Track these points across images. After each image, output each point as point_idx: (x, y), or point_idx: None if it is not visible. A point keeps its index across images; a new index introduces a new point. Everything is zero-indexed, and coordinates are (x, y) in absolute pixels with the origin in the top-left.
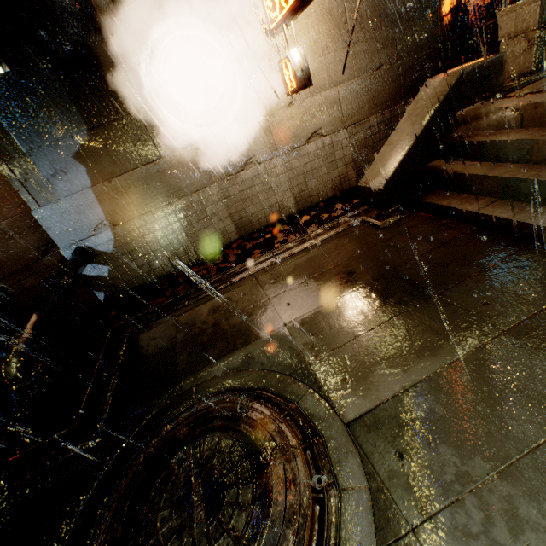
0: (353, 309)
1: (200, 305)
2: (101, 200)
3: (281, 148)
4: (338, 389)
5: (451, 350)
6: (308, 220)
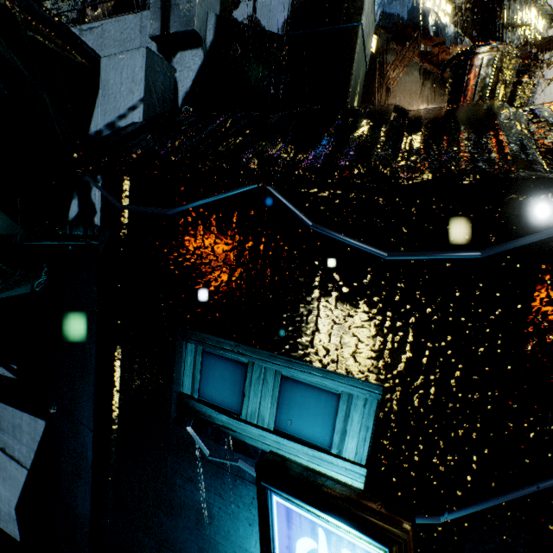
0: None
1: None
2: None
3: None
4: None
5: None
6: None
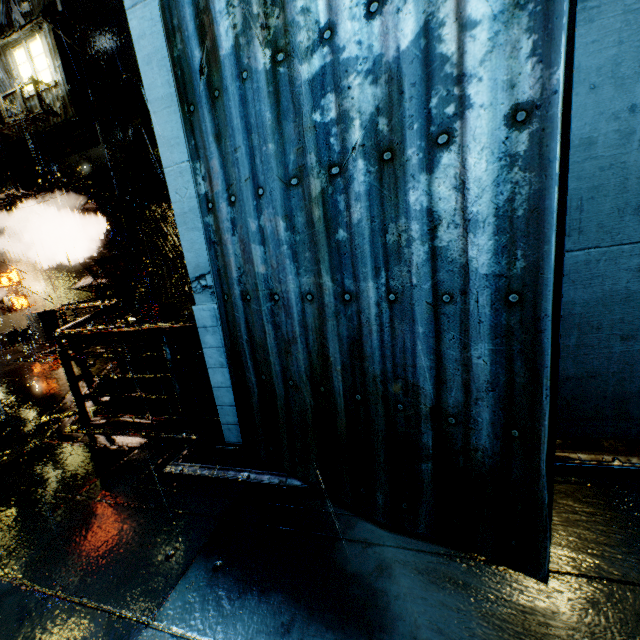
0: None
1: None
2: None
3: None
4: None
5: None
6: None
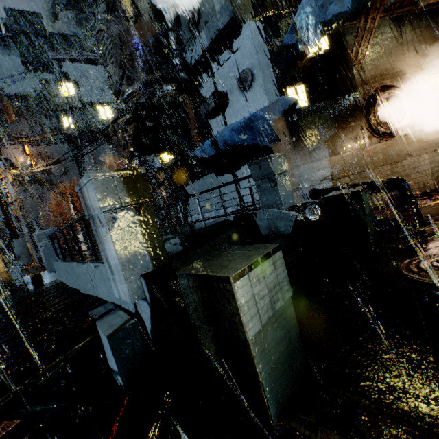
0: None
1: None
2: (331, 165)
3: (428, 149)
4: None
5: None
6: None
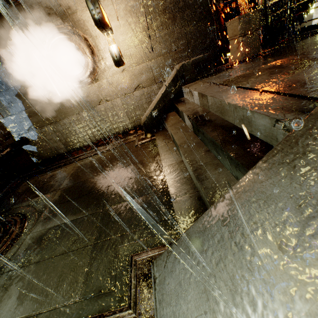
0: (82, 187)
1: (50, 173)
2: (30, 116)
3: (120, 93)
4: (41, 221)
5: (82, 213)
6: (132, 133)
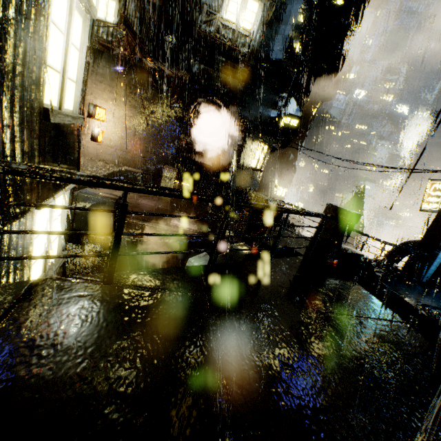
0: None
1: None
2: None
3: (87, 155)
4: None
5: None
6: (76, 187)
